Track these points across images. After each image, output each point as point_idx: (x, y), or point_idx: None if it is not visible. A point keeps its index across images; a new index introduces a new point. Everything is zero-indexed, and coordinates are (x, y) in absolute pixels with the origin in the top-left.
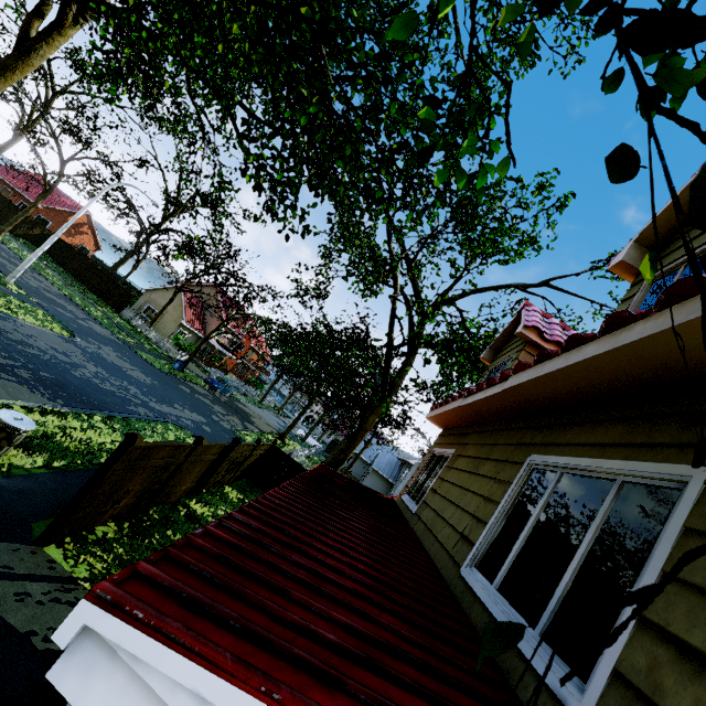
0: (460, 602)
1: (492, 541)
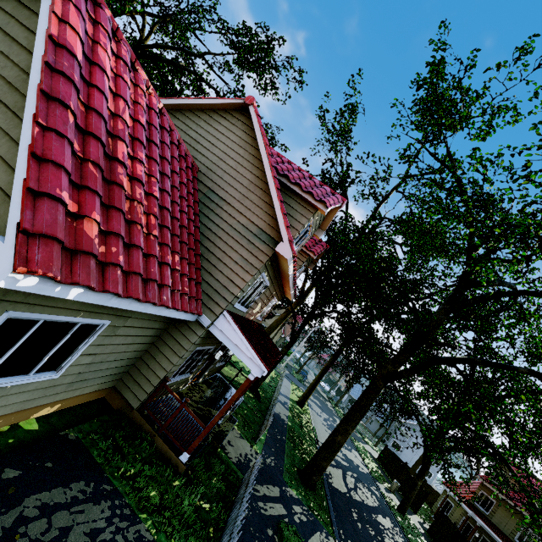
0: None
1: (519, 536)
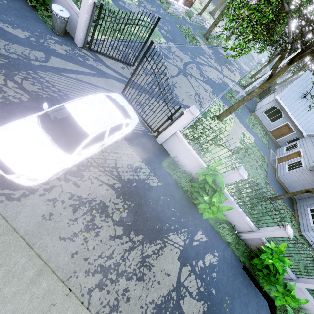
0: None
1: None
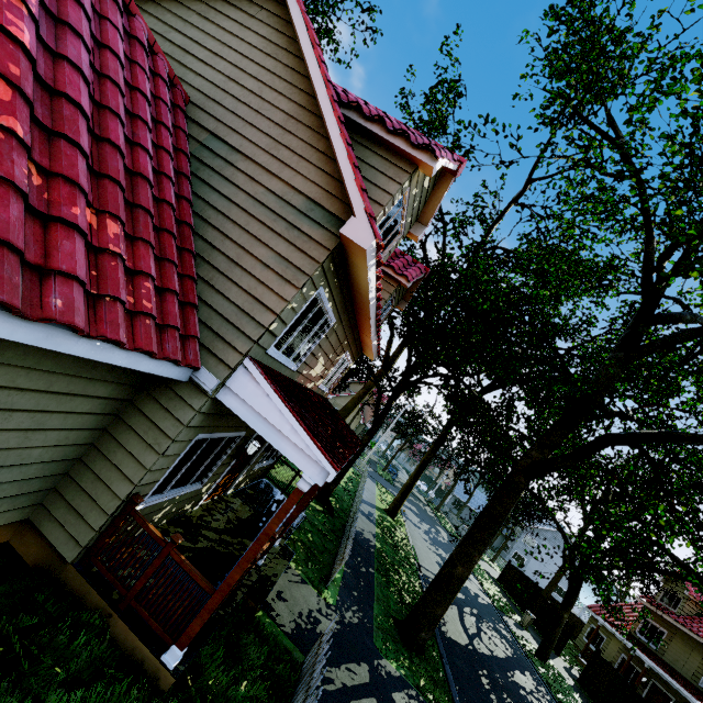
0: (702, 691)
1: None
